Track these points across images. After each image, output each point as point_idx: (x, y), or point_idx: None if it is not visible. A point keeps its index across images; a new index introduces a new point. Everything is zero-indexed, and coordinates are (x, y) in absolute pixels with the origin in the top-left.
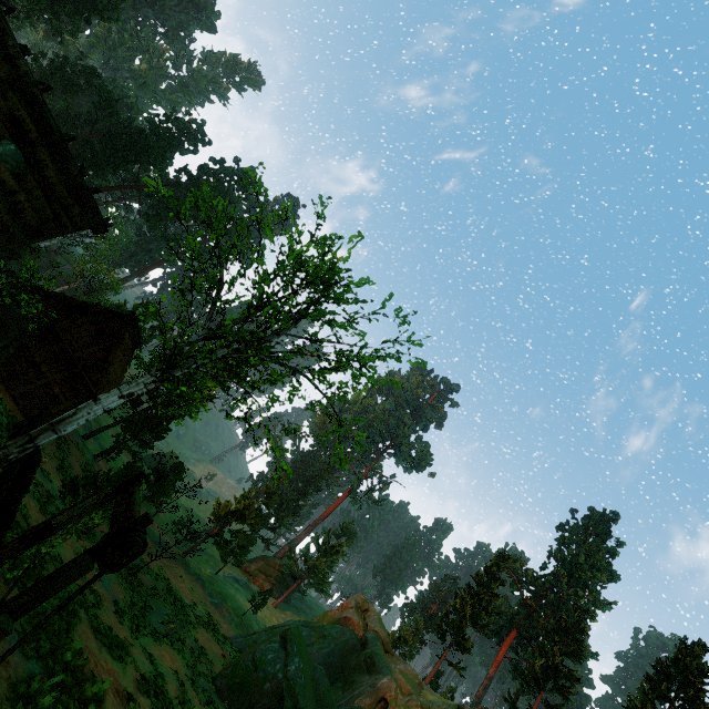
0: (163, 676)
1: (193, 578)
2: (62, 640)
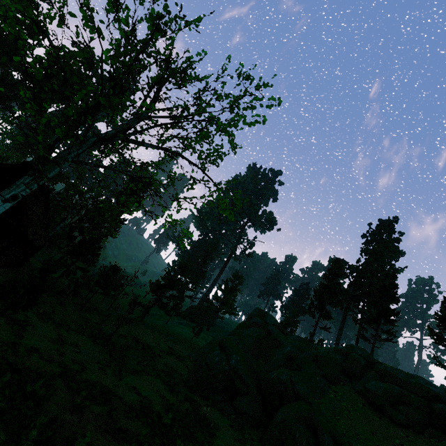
0: (147, 398)
1: (152, 330)
2: (27, 420)
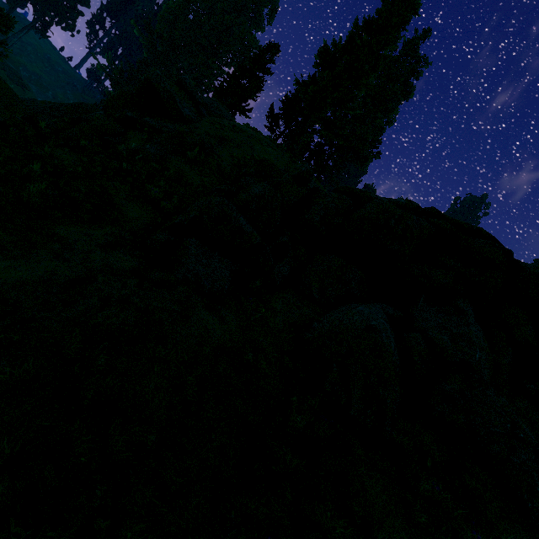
0: None
1: None
2: None
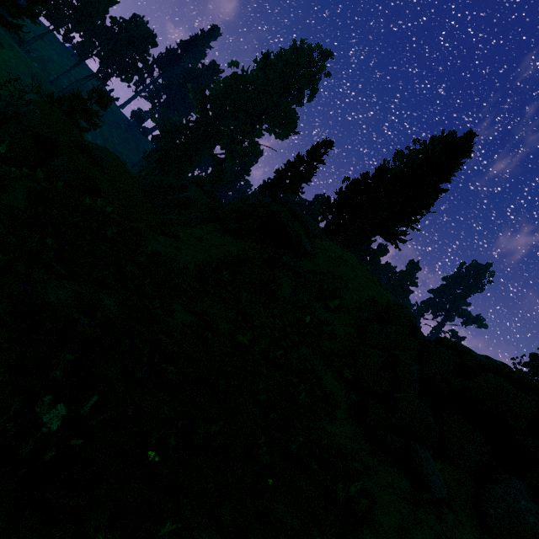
0: None
1: None
2: None
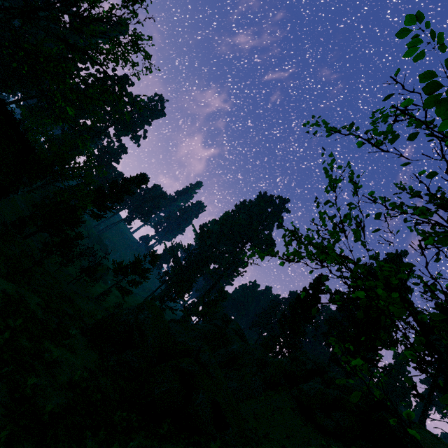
0: None
1: (101, 309)
2: None
